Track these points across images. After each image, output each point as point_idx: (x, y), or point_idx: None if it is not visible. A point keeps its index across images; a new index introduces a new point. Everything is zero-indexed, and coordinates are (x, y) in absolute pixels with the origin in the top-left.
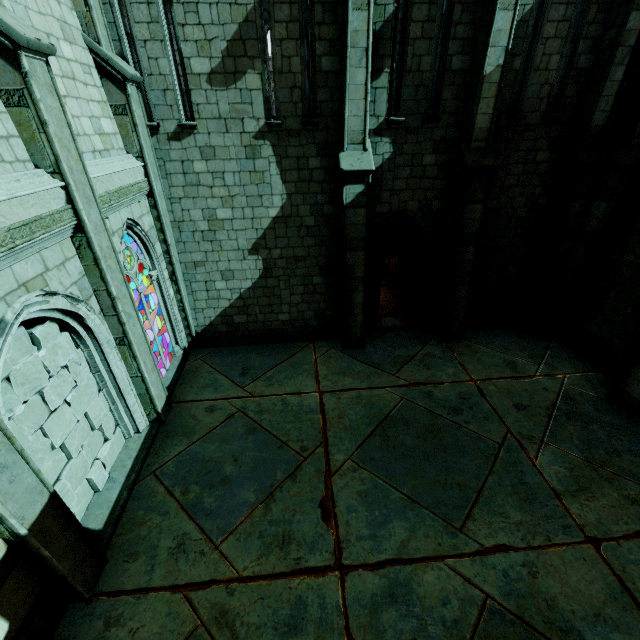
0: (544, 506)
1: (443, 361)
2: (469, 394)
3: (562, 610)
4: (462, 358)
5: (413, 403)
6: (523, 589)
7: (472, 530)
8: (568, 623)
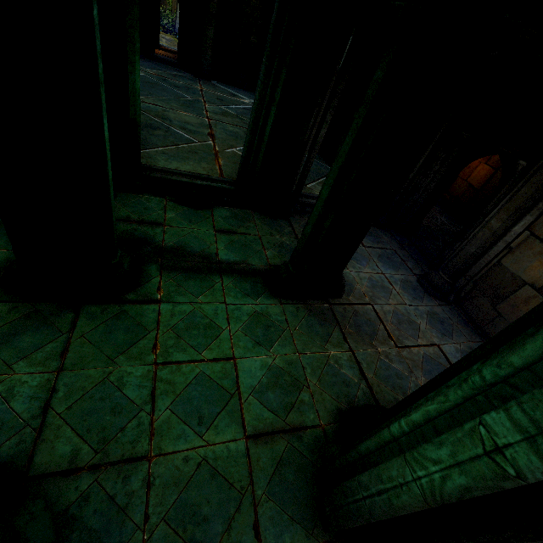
0: (195, 110)
1: (189, 80)
2: (193, 88)
3: (169, 117)
4: (204, 84)
5: (149, 77)
6: (154, 110)
7: (143, 98)
8: (168, 119)
